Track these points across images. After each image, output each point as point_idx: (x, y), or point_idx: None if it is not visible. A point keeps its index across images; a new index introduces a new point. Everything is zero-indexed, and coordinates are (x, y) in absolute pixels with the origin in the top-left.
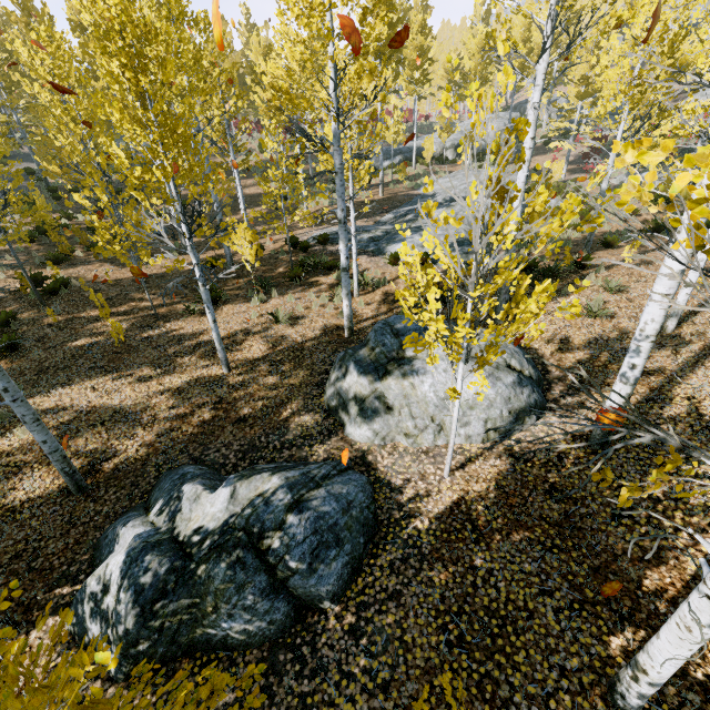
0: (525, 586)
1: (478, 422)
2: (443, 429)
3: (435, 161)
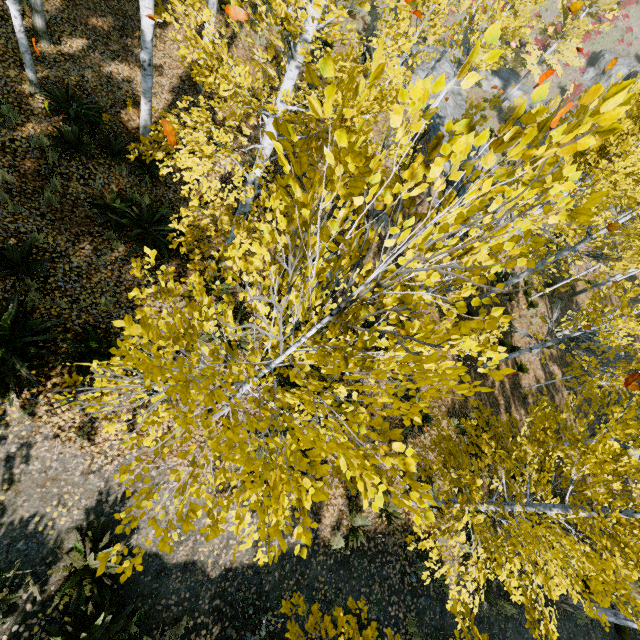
0: None
1: None
2: None
3: None
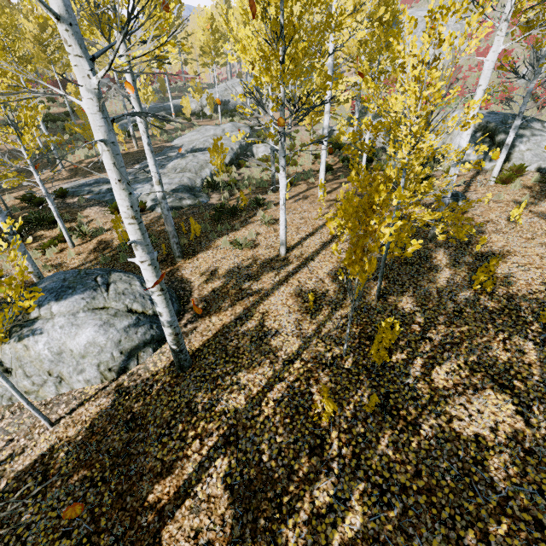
0: (52, 532)
1: (92, 367)
2: (63, 379)
3: (195, 116)
